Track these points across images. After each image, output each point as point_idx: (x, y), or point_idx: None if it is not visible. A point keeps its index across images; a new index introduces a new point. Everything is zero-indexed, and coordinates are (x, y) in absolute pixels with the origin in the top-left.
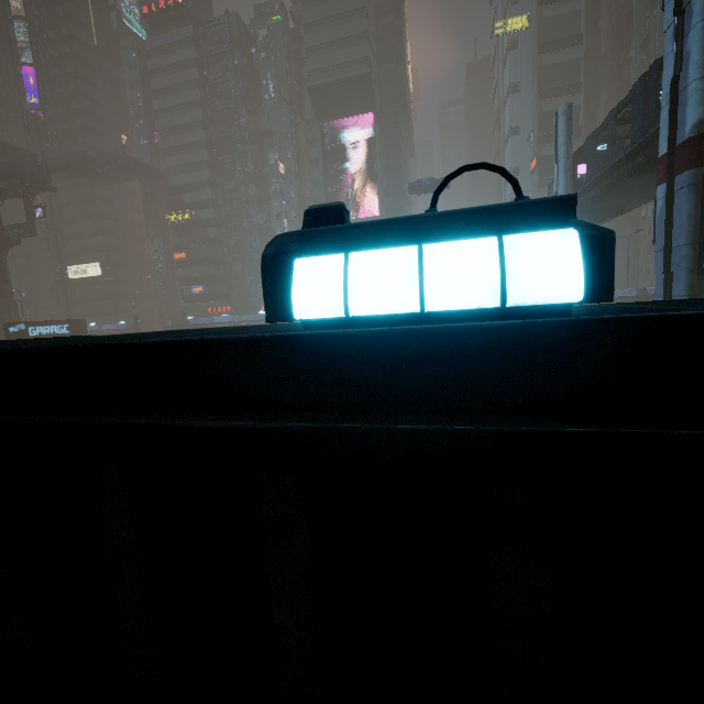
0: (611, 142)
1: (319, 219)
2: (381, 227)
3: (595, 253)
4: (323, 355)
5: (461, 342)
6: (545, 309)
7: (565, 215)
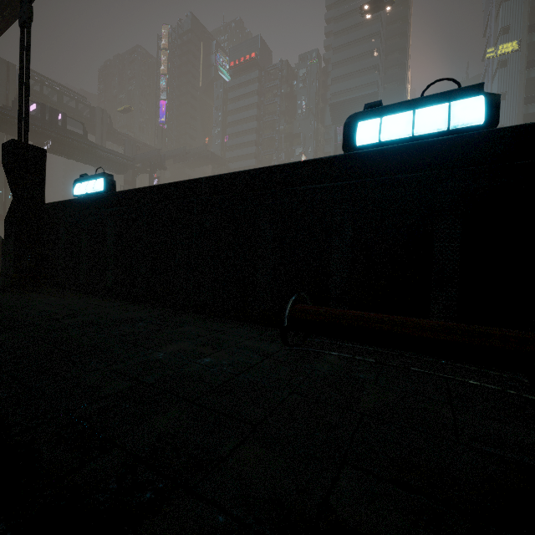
0: None
1: (371, 107)
2: (397, 105)
3: (491, 104)
4: (366, 160)
5: (429, 147)
6: (467, 129)
7: (479, 91)
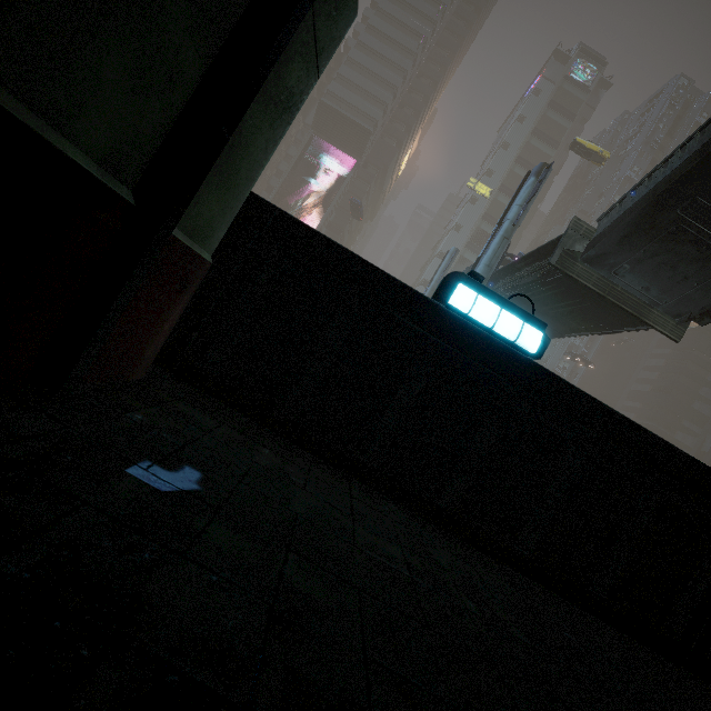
0: None
1: None
2: None
3: None
4: None
5: None
6: None
7: None
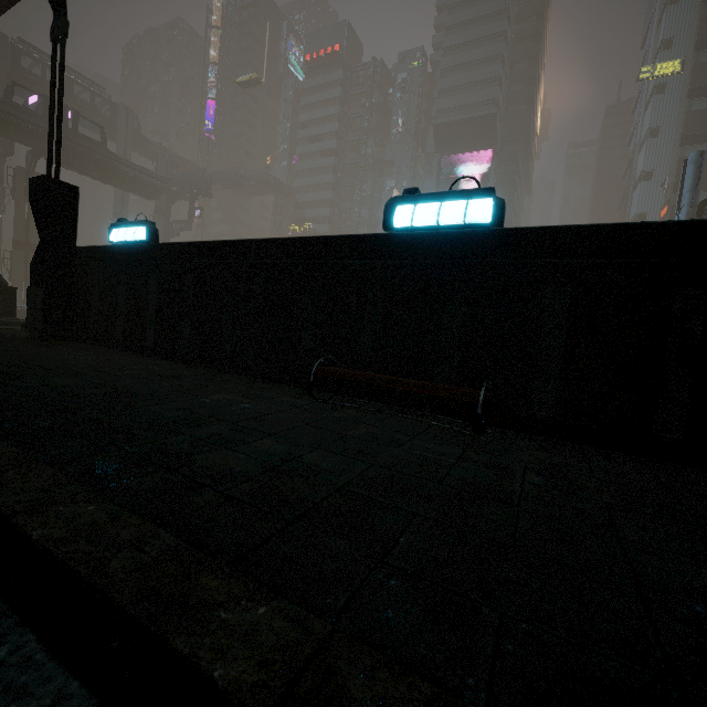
0: None
1: (408, 192)
2: (429, 195)
3: (498, 207)
4: (401, 241)
5: (450, 237)
6: (479, 225)
7: (490, 194)
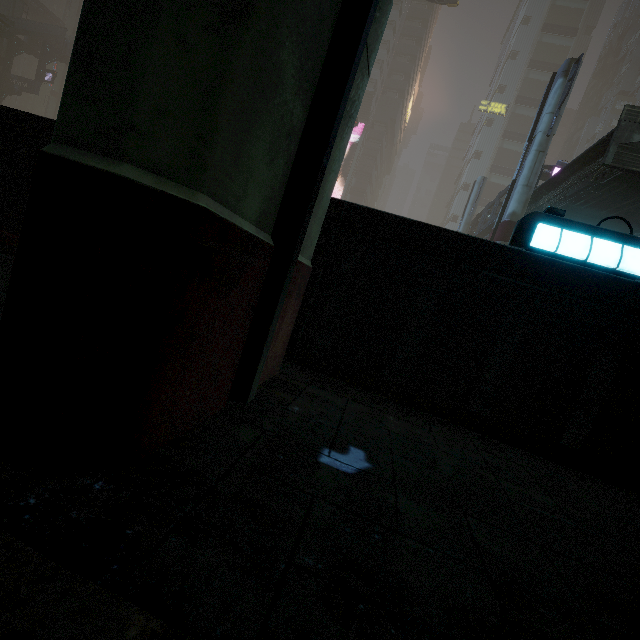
0: (492, 213)
1: None
2: None
3: None
4: None
5: None
6: None
7: None
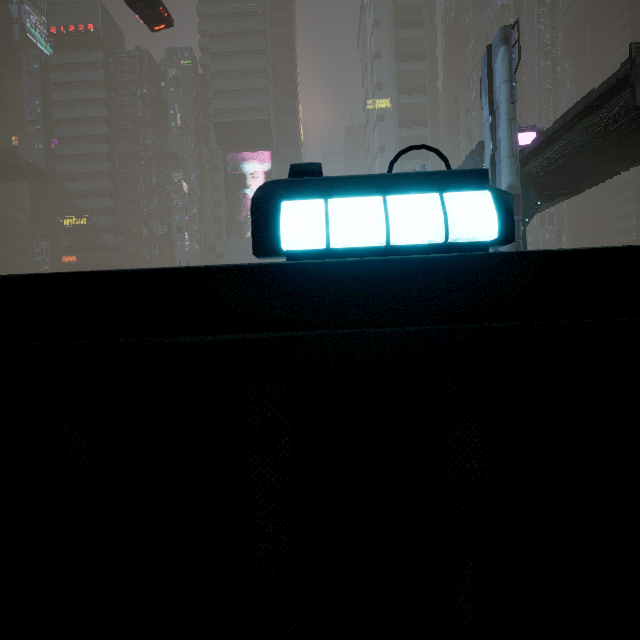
0: None
1: (302, 172)
2: (354, 180)
3: (502, 208)
4: (304, 281)
5: (414, 270)
6: (472, 246)
7: (483, 181)
